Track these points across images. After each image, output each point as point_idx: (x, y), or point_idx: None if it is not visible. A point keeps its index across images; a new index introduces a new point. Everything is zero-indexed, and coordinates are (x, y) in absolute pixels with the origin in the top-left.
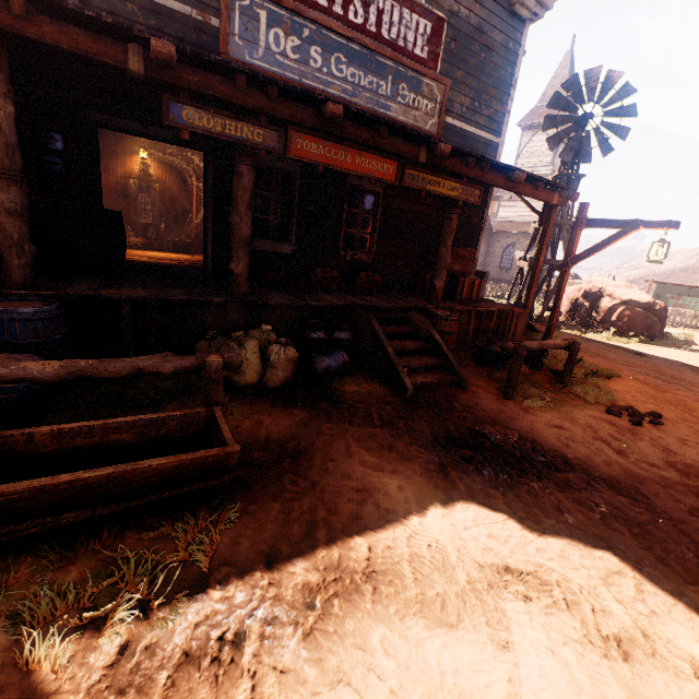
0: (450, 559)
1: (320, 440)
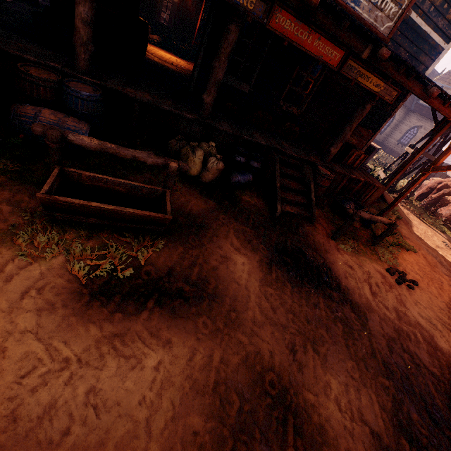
0: (248, 304)
1: (215, 223)
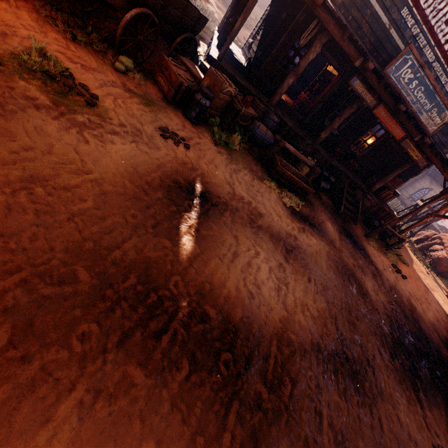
0: (336, 242)
1: (316, 204)
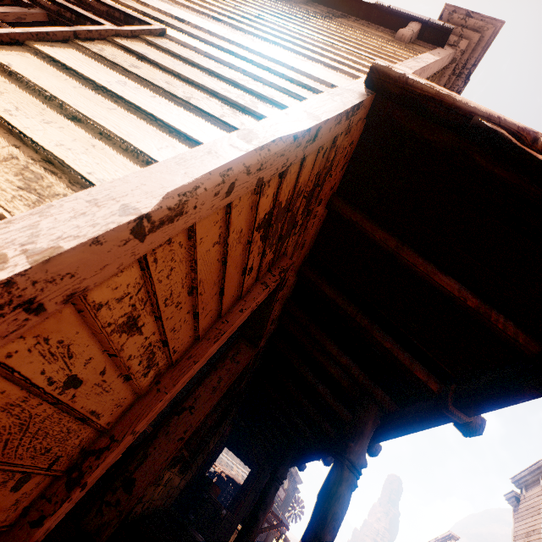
0: None
1: None
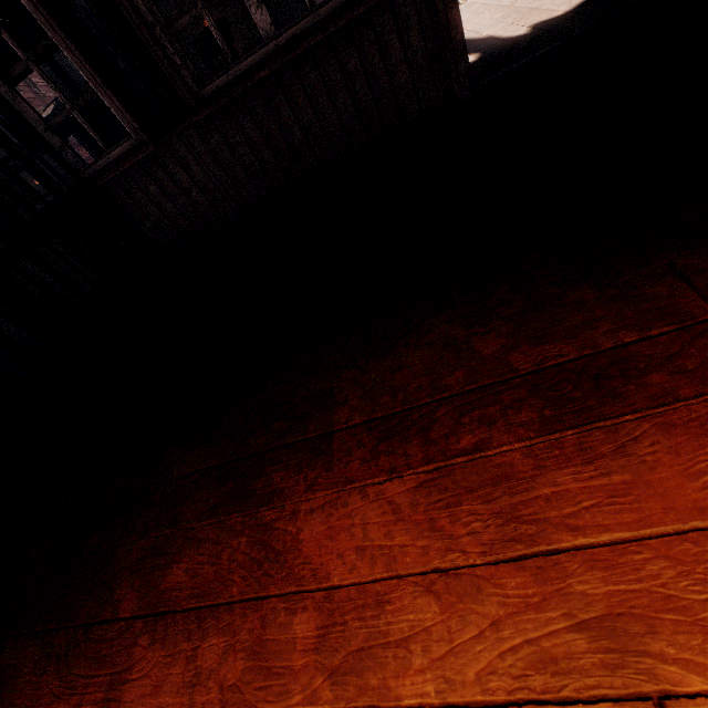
0: None
1: None
